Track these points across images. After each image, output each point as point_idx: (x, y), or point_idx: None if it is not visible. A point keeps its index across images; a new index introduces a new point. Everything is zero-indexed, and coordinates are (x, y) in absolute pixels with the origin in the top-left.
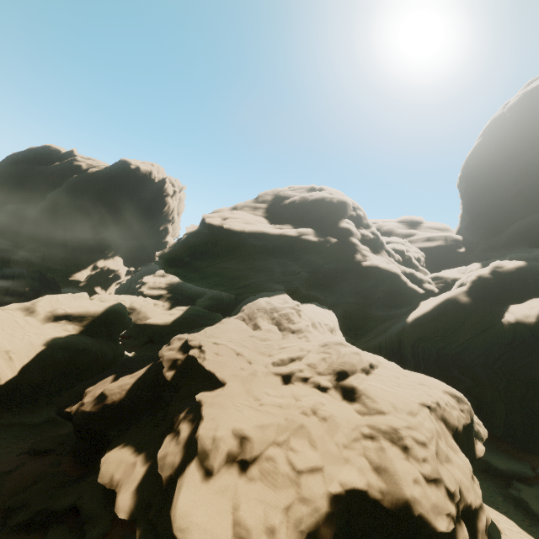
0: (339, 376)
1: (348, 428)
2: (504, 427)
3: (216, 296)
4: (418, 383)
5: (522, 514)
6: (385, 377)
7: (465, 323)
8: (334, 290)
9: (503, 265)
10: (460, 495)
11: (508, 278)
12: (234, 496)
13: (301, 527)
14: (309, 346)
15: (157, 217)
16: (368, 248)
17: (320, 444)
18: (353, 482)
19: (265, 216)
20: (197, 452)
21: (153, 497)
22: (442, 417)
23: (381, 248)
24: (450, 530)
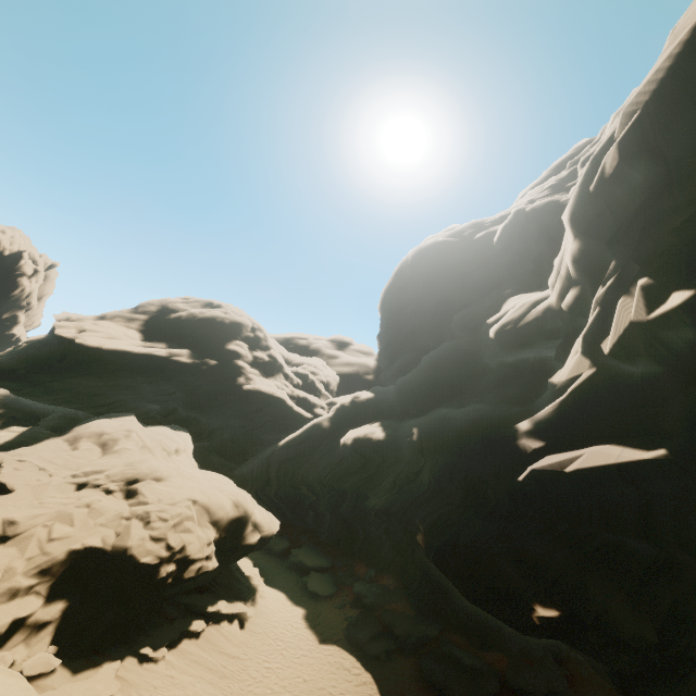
0: (131, 482)
1: (112, 514)
2: (328, 532)
3: (69, 414)
4: (205, 487)
5: (300, 591)
6: (174, 483)
7: (321, 446)
8: (216, 412)
9: (360, 396)
10: (183, 550)
11: (360, 407)
12: None
13: (37, 566)
14: (119, 461)
15: (0, 301)
16: (258, 372)
17: (80, 524)
18: (93, 542)
19: (141, 330)
20: None
21: None
22: (209, 509)
23: (277, 371)
24: (154, 563)
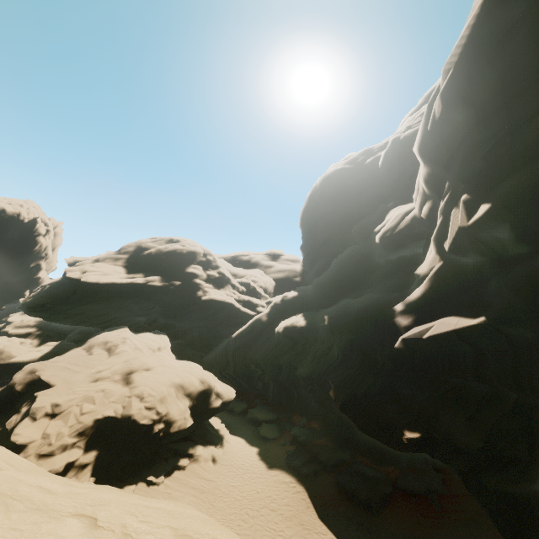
0: (129, 373)
1: (119, 395)
2: (272, 395)
3: (84, 330)
4: (179, 372)
5: (255, 437)
6: (157, 371)
7: (262, 335)
8: (185, 318)
9: (287, 295)
10: (168, 414)
11: (288, 303)
12: (46, 426)
13: (76, 430)
14: (120, 360)
15: (27, 256)
16: (211, 286)
17: (99, 402)
18: (109, 413)
19: (125, 266)
20: (29, 414)
21: (3, 437)
22: (183, 386)
23: (226, 283)
24: (149, 424)
